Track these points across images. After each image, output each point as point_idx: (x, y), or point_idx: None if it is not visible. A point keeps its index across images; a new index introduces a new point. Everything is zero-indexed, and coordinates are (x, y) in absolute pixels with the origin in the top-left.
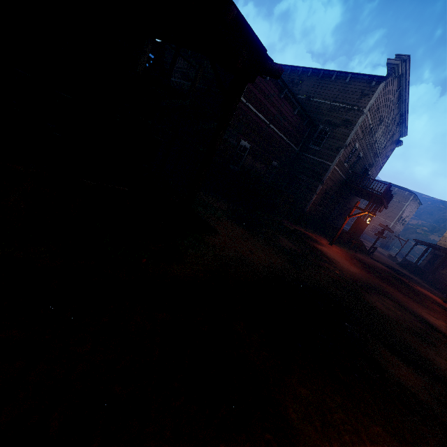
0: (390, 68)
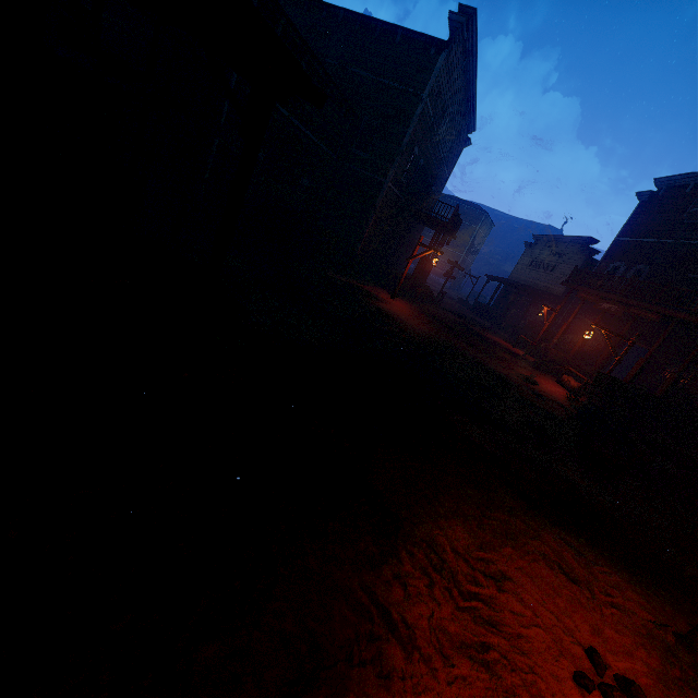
0: (453, 28)
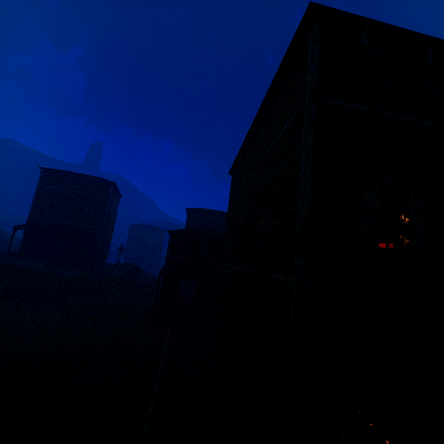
0: None
